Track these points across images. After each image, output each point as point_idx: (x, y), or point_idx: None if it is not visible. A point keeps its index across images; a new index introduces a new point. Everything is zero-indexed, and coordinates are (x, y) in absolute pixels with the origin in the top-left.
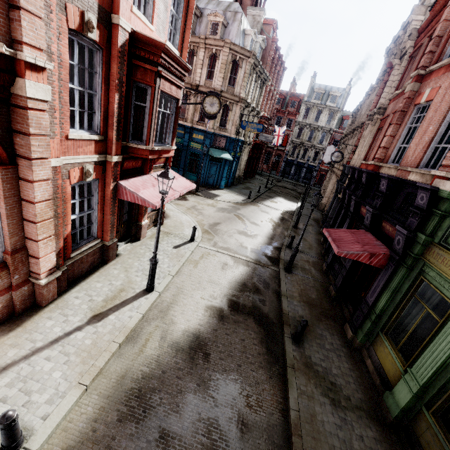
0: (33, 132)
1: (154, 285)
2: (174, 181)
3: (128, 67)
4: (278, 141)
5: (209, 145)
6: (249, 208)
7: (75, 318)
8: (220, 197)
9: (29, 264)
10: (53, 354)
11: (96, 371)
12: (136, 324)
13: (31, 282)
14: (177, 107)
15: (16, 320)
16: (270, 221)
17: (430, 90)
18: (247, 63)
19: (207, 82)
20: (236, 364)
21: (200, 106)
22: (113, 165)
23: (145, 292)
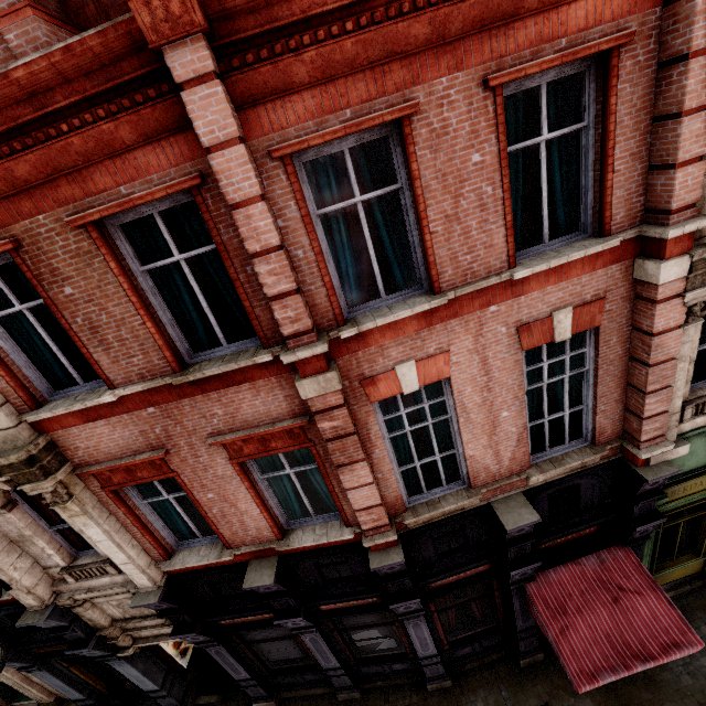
0: None
1: None
2: None
3: None
4: None
5: None
6: None
7: None
8: None
9: None
10: None
11: None
12: None
13: None
14: None
15: None
16: None
17: (416, 364)
18: None
19: None
20: None
21: None
22: None
23: None
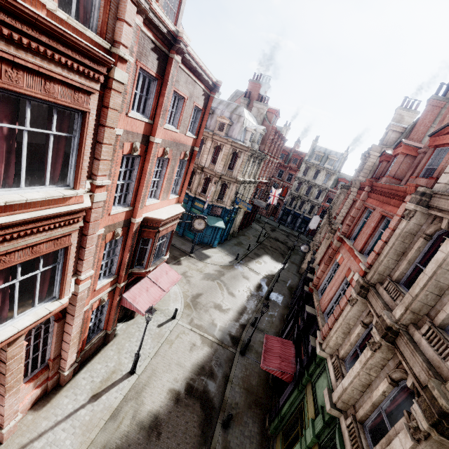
0: (78, 304)
1: (135, 370)
2: (165, 277)
3: (139, 231)
4: (273, 201)
5: (207, 213)
6: (233, 273)
7: (81, 397)
8: (210, 258)
9: (60, 362)
10: (67, 426)
11: (90, 442)
12: (119, 404)
13: (59, 372)
14: (172, 233)
15: (47, 397)
16: (246, 291)
17: (341, 256)
18: (245, 155)
19: (210, 165)
20: (177, 443)
21: (203, 182)
22: (120, 288)
23: (129, 374)
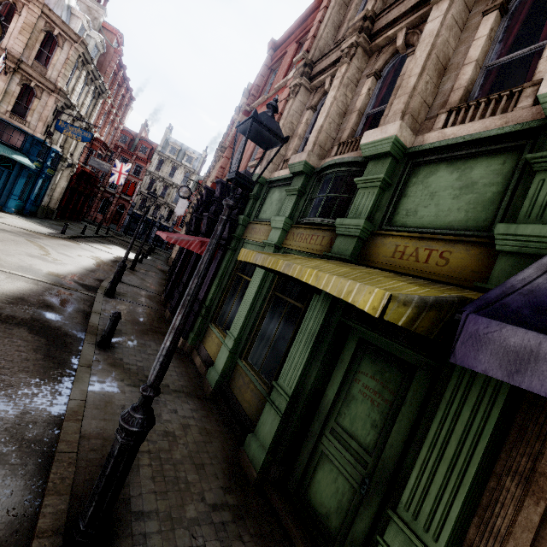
0: None
1: None
2: None
3: None
4: (119, 180)
5: None
6: (60, 241)
7: None
8: (1, 218)
9: None
10: None
11: None
12: None
13: None
14: None
15: None
16: (94, 258)
17: None
18: (73, 48)
19: None
20: None
21: None
22: None
23: None
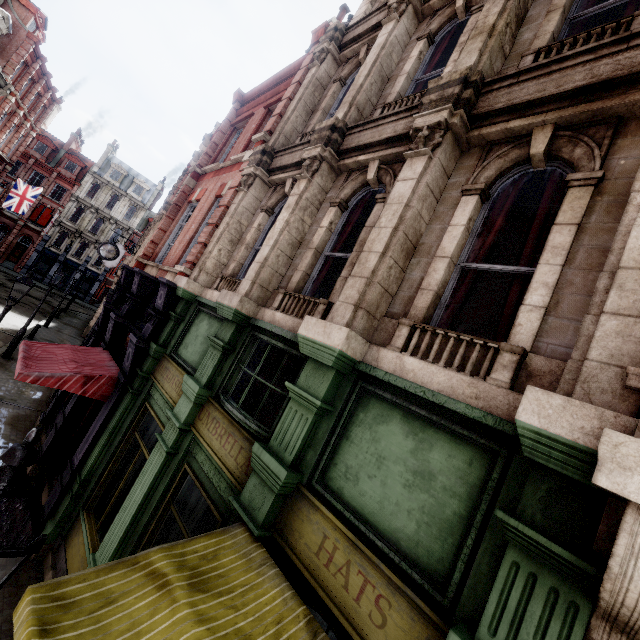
0: None
1: None
2: None
3: None
4: (20, 207)
5: None
6: None
7: None
8: None
9: None
10: None
11: None
12: None
13: None
14: None
15: None
16: None
17: (201, 190)
18: None
19: None
20: None
21: None
22: None
23: None
